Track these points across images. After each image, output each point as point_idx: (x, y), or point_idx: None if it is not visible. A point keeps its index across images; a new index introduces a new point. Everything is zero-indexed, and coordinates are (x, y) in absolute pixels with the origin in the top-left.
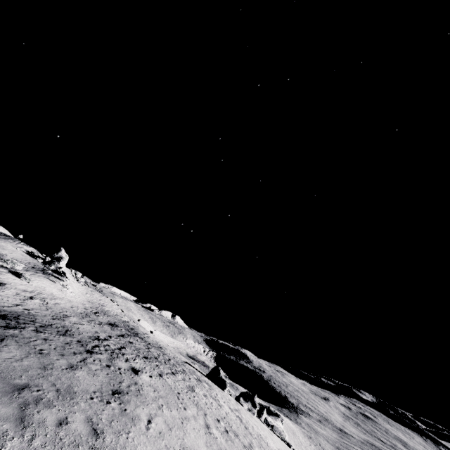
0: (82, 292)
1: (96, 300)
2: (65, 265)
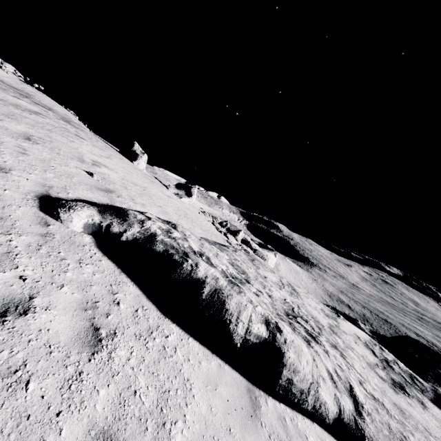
0: None
1: (21, 88)
2: None
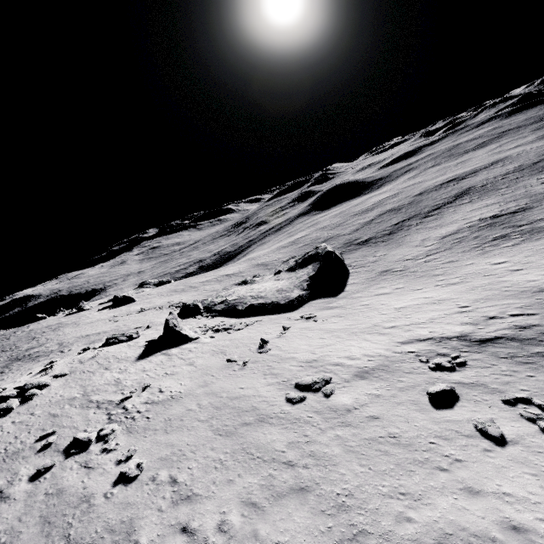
0: None
1: None
2: None
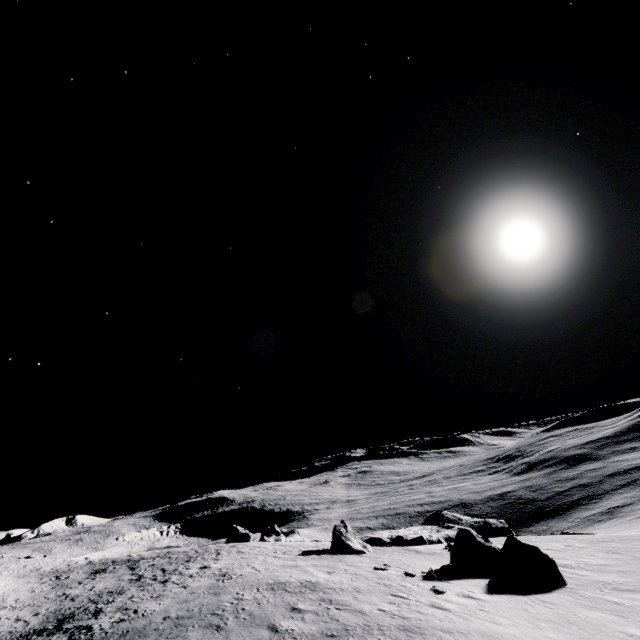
0: None
1: (22, 570)
2: None
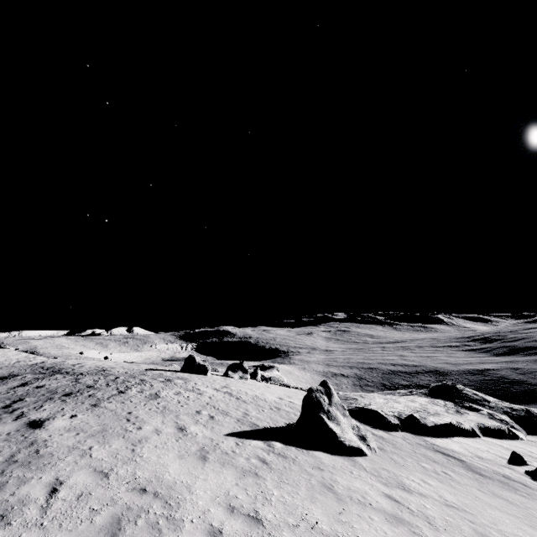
0: None
1: None
2: None
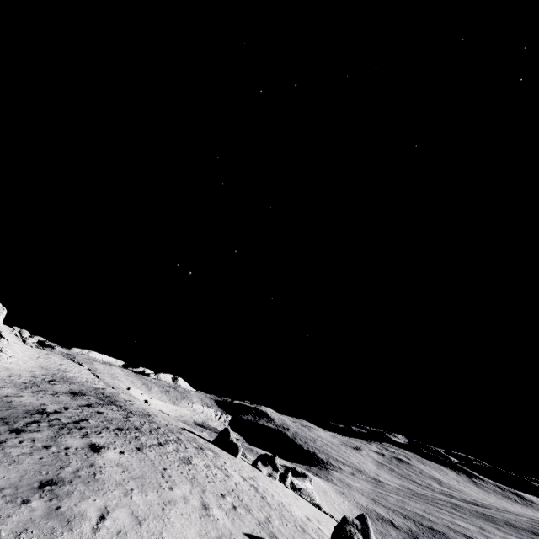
0: (31, 356)
1: (54, 365)
2: (1, 322)
